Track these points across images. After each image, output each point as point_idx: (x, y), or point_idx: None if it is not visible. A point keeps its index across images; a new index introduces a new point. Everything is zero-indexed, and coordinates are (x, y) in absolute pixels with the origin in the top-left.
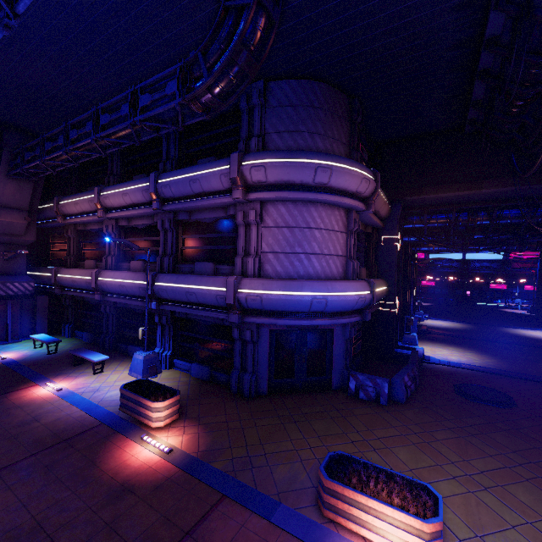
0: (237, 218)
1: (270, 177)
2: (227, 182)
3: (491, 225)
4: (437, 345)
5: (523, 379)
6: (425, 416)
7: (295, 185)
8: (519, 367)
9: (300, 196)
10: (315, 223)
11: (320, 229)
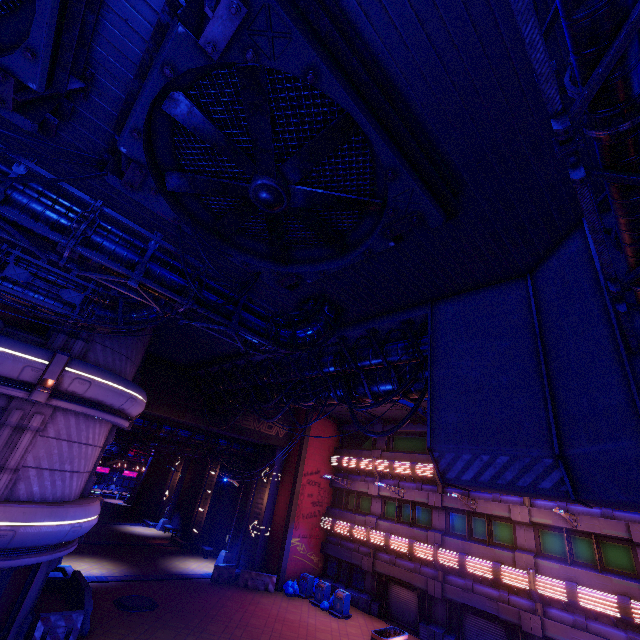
0: (10, 416)
1: (90, 393)
2: (30, 376)
3: (168, 438)
4: (72, 558)
5: (153, 580)
6: (111, 639)
7: (103, 405)
8: (145, 569)
9: (103, 417)
10: (93, 440)
11: (94, 446)
